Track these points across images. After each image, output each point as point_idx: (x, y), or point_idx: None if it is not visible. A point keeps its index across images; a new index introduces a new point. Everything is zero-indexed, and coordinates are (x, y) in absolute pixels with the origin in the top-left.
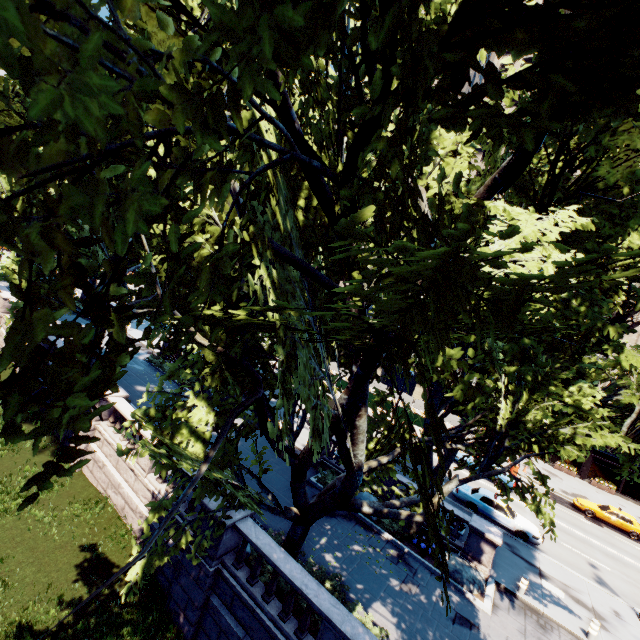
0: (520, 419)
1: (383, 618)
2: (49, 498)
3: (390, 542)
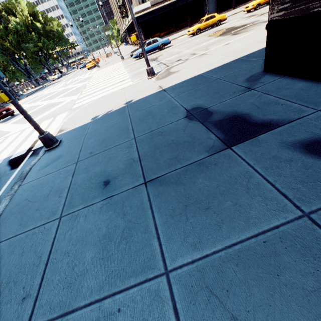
0: None
1: None
2: None
3: None
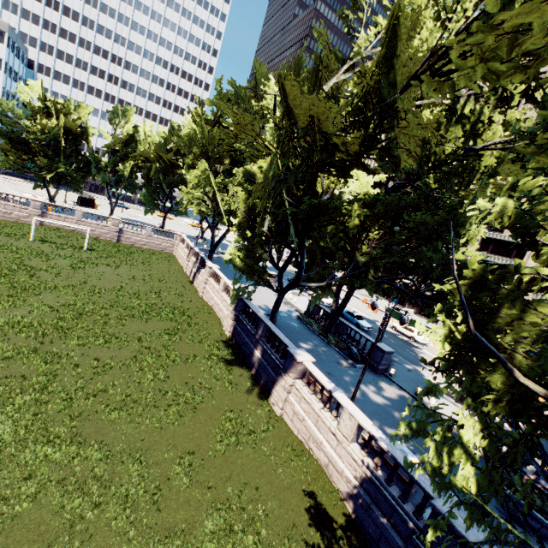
0: None
1: None
2: (268, 437)
3: None
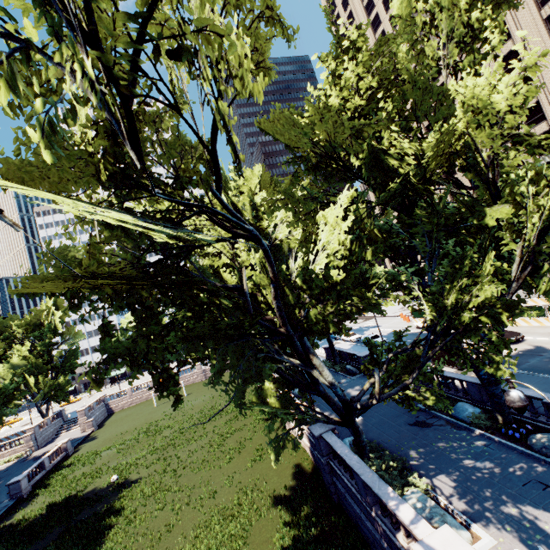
0: (443, 307)
1: (443, 483)
2: None
3: (481, 436)
